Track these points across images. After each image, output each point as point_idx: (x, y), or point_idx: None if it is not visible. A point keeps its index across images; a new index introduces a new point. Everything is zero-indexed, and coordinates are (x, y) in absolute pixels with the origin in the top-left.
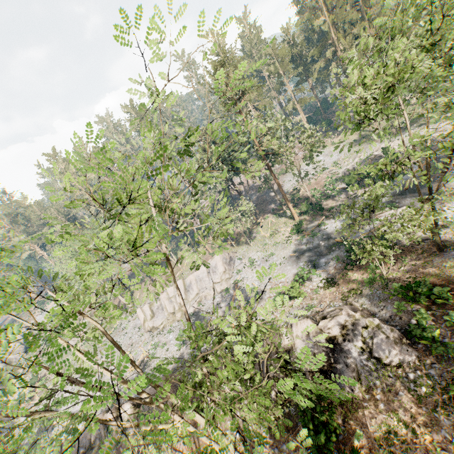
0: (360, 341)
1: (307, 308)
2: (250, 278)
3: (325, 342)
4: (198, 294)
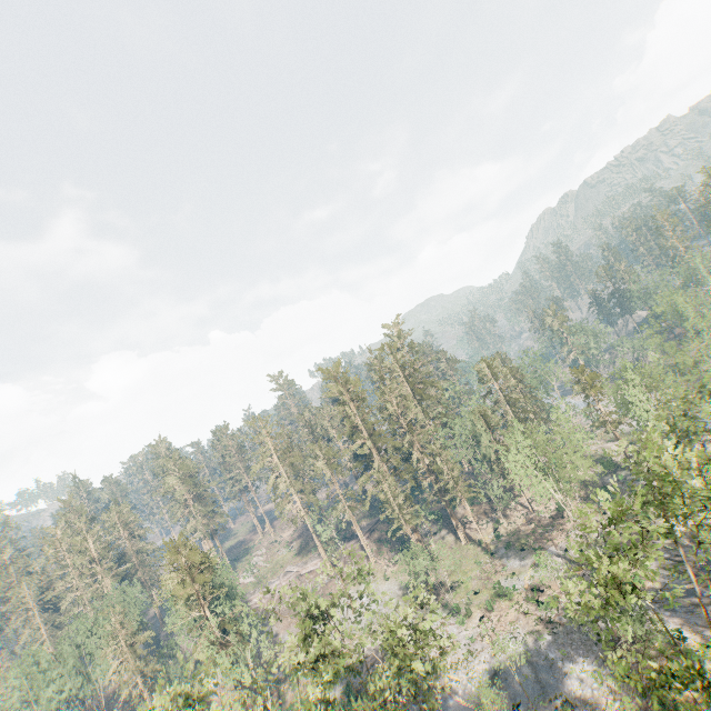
0: None
1: None
2: None
3: None
4: None
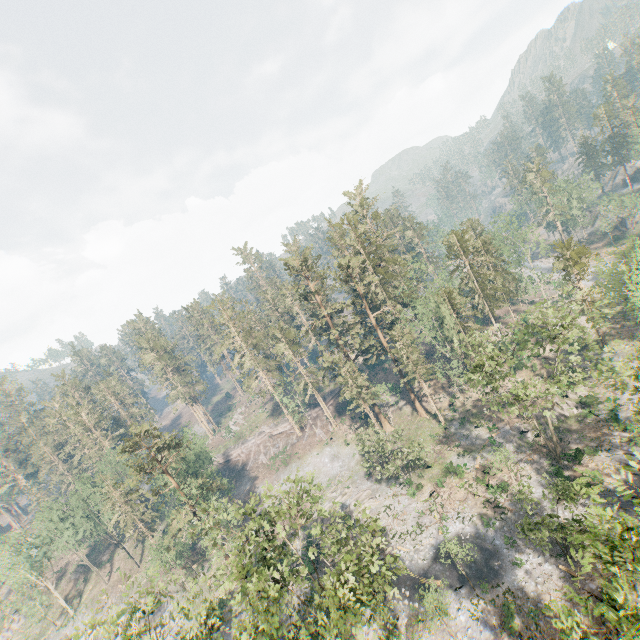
0: None
1: None
2: None
3: None
4: None
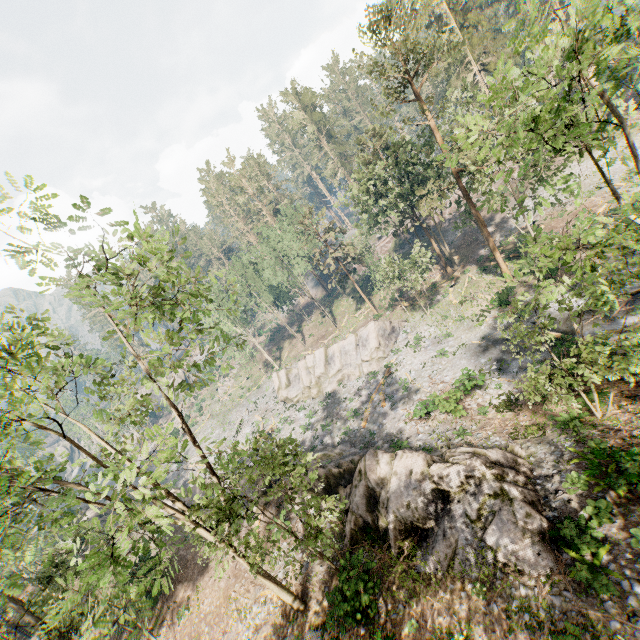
0: (475, 511)
1: (456, 433)
2: (407, 364)
3: (432, 493)
4: (341, 370)
